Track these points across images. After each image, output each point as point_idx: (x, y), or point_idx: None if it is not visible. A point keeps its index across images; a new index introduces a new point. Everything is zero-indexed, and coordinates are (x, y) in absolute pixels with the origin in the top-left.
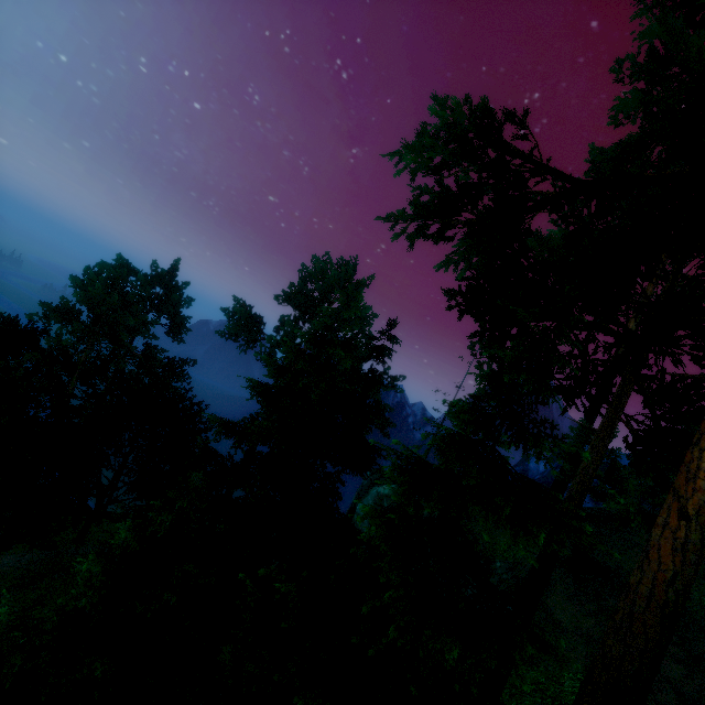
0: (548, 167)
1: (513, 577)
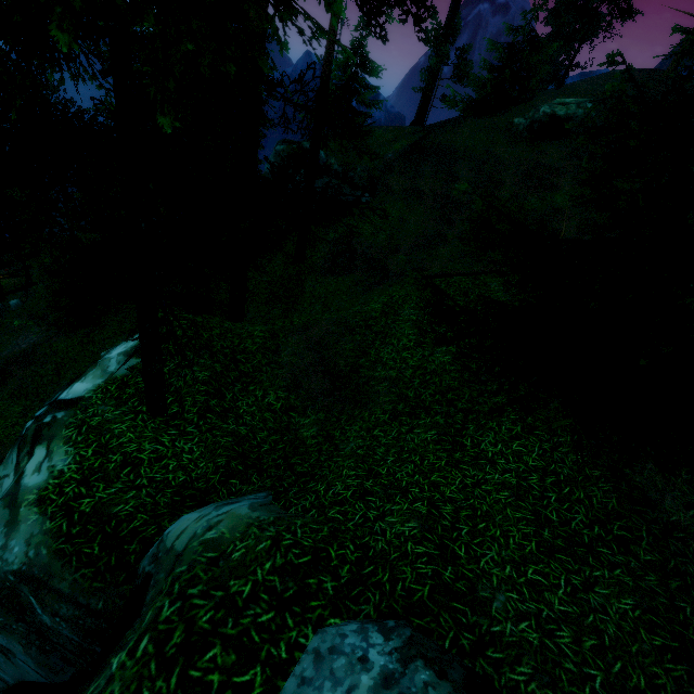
0: None
1: (368, 175)
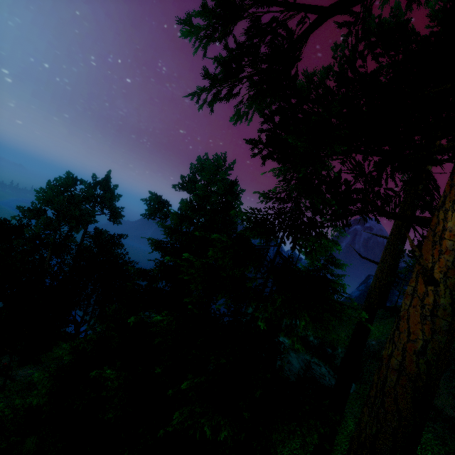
0: (298, 5)
1: None
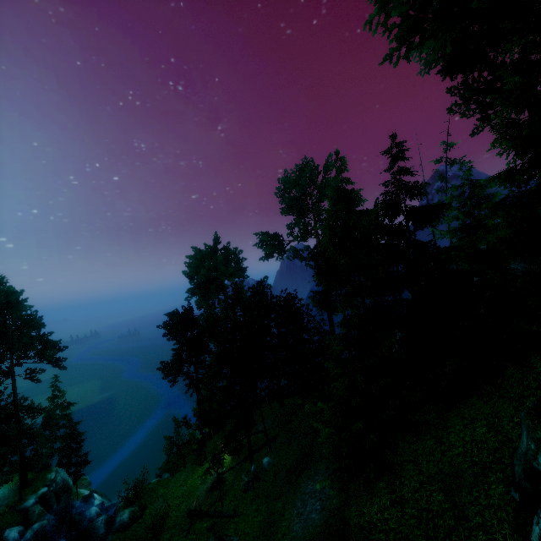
0: None
1: None
